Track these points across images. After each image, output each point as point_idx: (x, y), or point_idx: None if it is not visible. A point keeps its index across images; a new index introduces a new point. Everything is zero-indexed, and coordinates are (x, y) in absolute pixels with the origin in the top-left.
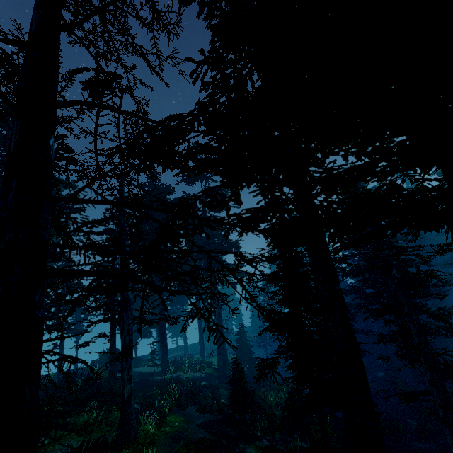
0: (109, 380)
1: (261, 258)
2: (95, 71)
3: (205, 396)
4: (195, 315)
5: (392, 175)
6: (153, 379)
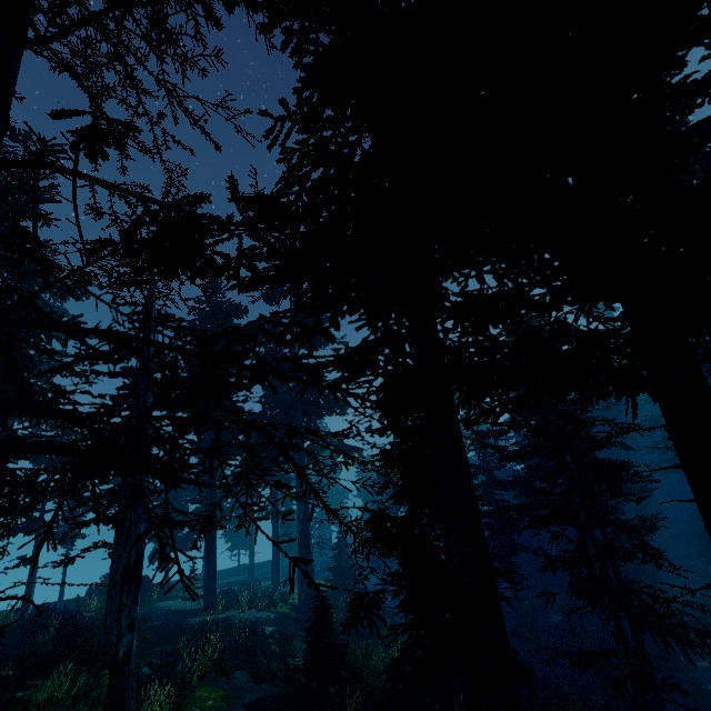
0: (104, 623)
1: (304, 434)
2: (93, 116)
3: (267, 654)
4: (145, 532)
5: (558, 310)
6: (186, 621)
